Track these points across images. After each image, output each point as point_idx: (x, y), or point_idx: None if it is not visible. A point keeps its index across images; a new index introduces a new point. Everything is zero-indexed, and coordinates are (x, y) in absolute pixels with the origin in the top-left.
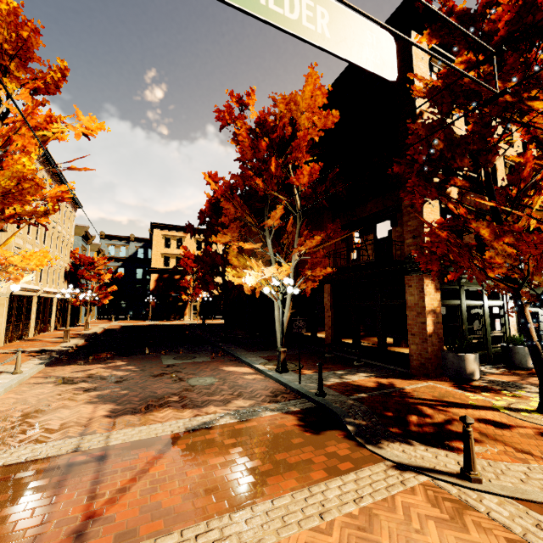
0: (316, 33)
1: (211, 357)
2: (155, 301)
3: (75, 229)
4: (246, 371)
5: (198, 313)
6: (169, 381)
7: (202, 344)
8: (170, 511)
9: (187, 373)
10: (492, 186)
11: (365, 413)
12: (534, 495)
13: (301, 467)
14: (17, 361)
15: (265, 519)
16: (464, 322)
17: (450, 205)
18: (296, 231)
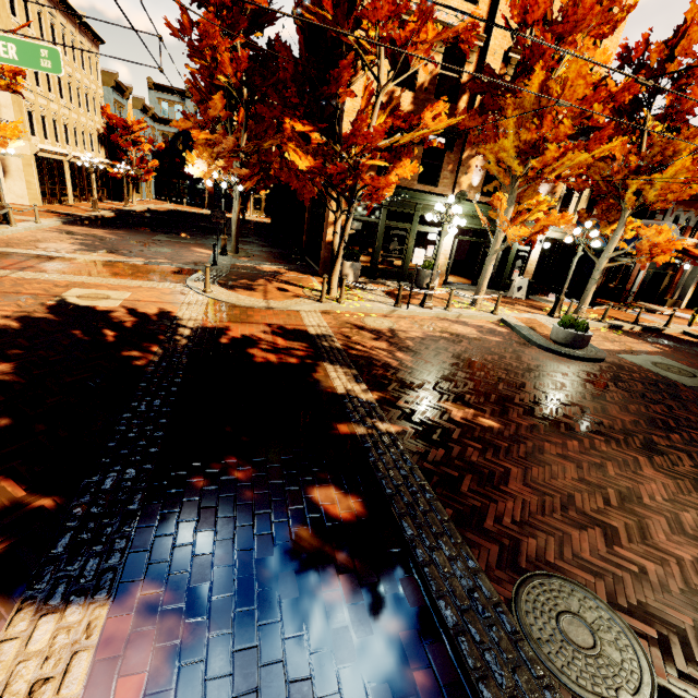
0: (10, 59)
1: (199, 242)
2: (213, 187)
3: (102, 76)
4: (205, 252)
5: (264, 210)
6: (137, 246)
7: (212, 234)
8: (63, 272)
9: (159, 245)
10: (339, 108)
11: (219, 274)
12: (219, 298)
13: (140, 277)
14: (36, 214)
15: (97, 280)
16: (378, 240)
17: (288, 125)
18: (243, 125)
